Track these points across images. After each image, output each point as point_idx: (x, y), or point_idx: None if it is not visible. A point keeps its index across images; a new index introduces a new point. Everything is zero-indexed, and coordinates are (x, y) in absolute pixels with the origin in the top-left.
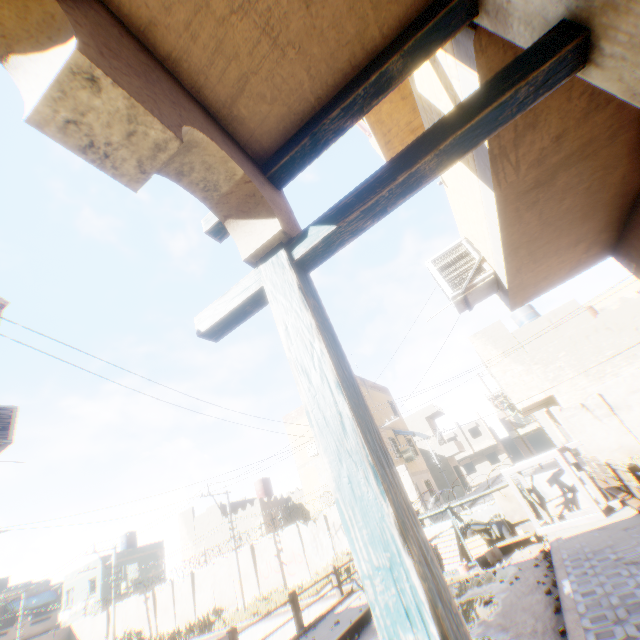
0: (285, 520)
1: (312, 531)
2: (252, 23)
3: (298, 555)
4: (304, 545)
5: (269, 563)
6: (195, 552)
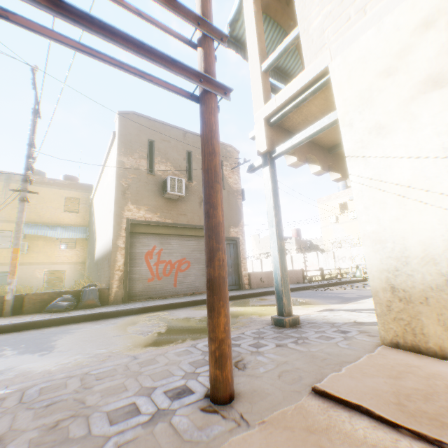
0: (306, 251)
1: (324, 257)
2: None
3: (315, 265)
4: (319, 262)
5: (299, 265)
6: (259, 253)
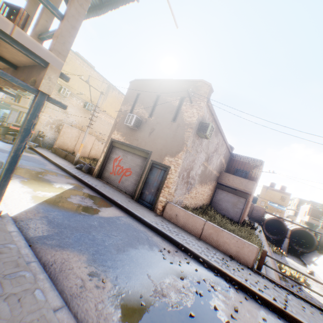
0: None
1: None
2: (19, 52)
3: None
4: None
5: None
6: None
